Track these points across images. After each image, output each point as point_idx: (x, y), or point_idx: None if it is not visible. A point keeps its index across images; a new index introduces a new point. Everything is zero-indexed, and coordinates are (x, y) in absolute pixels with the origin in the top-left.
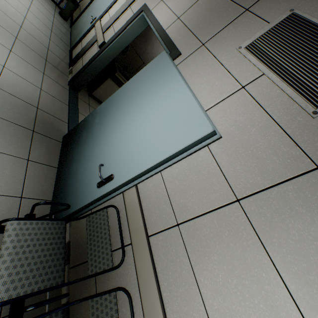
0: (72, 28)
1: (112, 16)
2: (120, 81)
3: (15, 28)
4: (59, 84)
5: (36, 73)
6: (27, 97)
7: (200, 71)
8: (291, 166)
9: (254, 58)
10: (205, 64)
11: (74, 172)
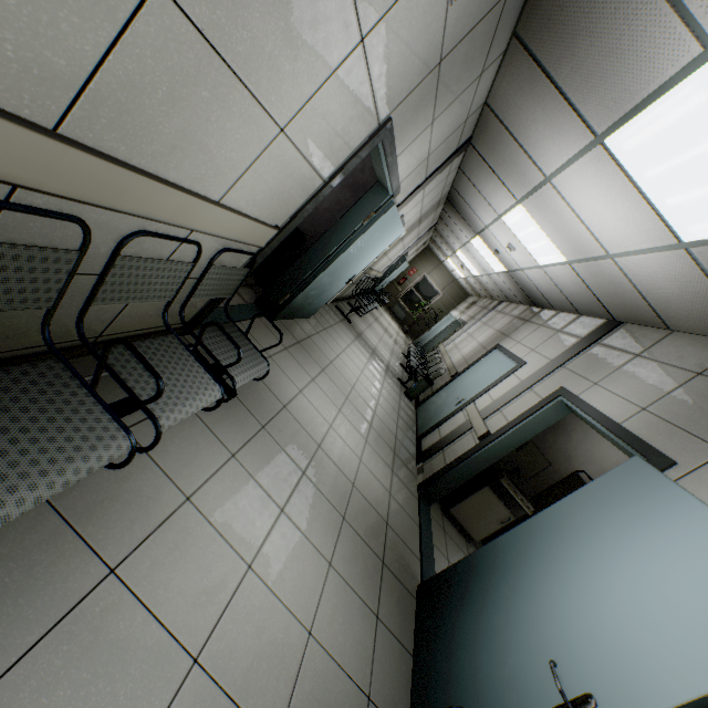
0: (418, 408)
1: (497, 399)
2: (508, 492)
3: (370, 414)
4: (407, 487)
5: (385, 469)
6: (377, 504)
7: None
8: None
9: None
10: None
11: (464, 670)
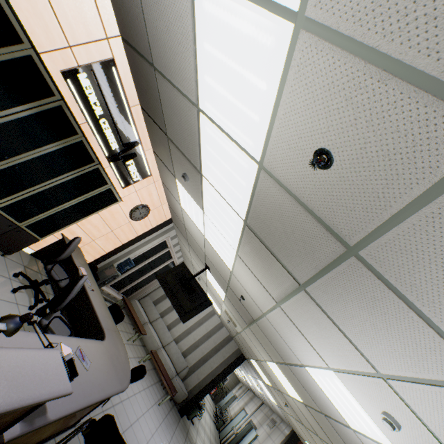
0: (220, 432)
1: (240, 424)
2: None
3: (210, 427)
4: None
5: (214, 441)
6: None
7: (260, 430)
8: (267, 436)
9: (267, 425)
10: (261, 428)
11: None
